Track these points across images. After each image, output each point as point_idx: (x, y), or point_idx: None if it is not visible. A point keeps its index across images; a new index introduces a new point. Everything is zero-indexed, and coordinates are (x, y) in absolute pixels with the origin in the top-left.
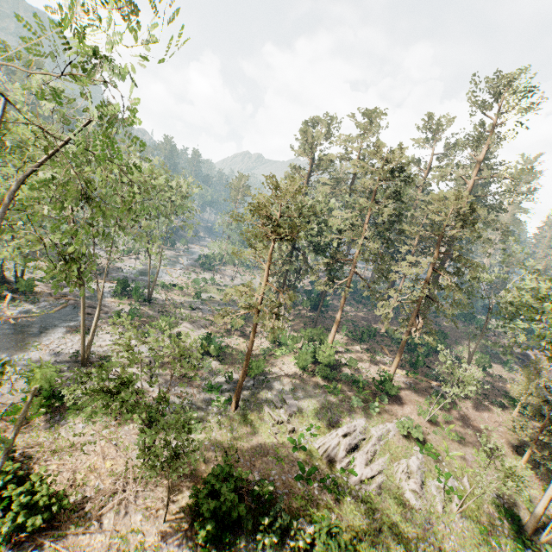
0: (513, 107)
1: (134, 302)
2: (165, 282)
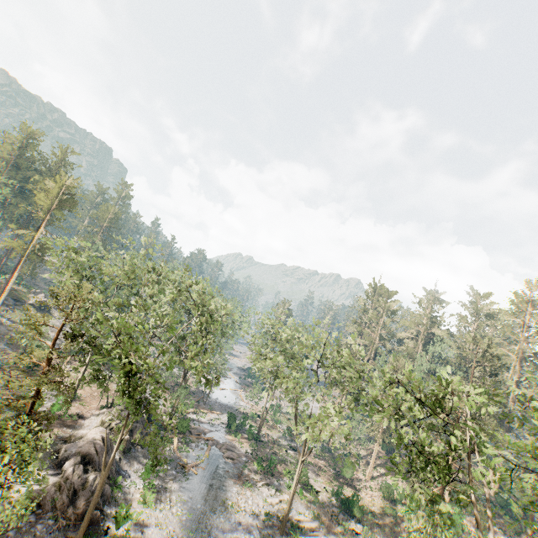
0: (536, 304)
1: (246, 439)
2: (245, 410)
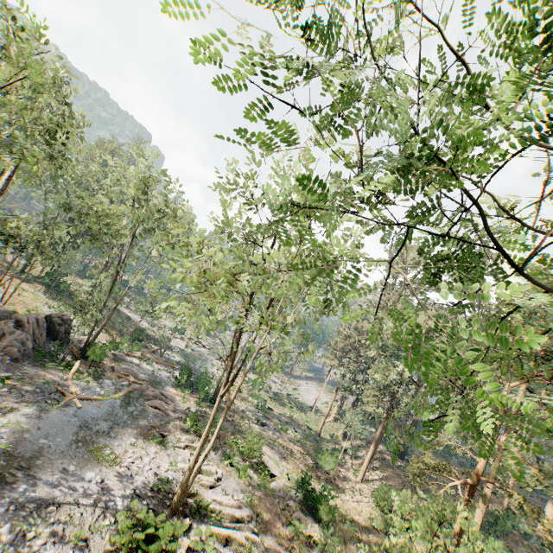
0: None
1: (196, 399)
2: (217, 376)
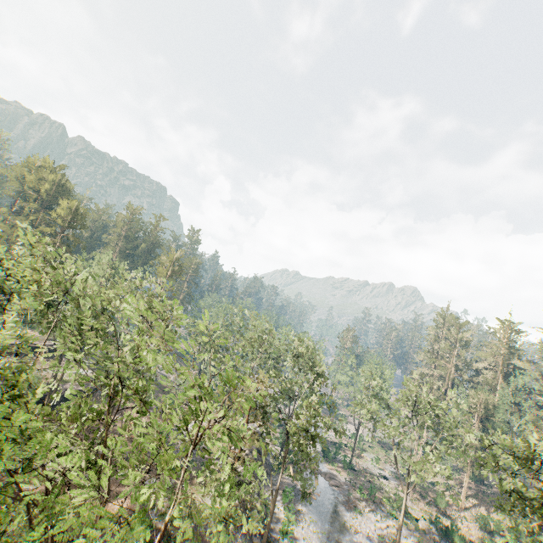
0: None
1: (341, 468)
2: (331, 439)
